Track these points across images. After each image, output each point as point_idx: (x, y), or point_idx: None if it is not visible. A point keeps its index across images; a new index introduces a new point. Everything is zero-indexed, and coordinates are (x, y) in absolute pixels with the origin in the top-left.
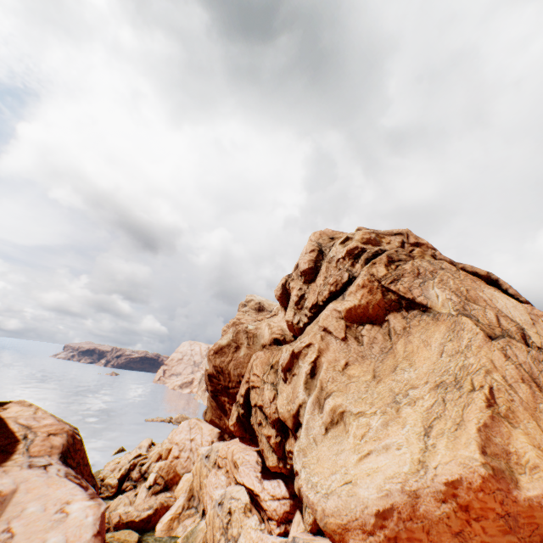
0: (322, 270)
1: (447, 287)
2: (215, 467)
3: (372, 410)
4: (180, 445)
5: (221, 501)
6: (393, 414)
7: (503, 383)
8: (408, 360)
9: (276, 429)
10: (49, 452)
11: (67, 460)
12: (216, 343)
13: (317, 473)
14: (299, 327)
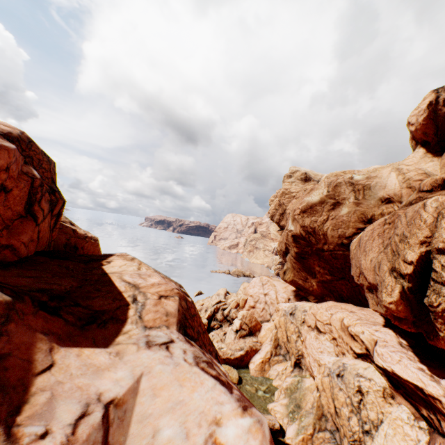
0: None
1: None
2: (312, 330)
3: None
4: (254, 298)
5: (339, 373)
6: None
7: None
8: None
9: None
10: (165, 322)
11: (186, 331)
12: (303, 201)
13: None
14: None
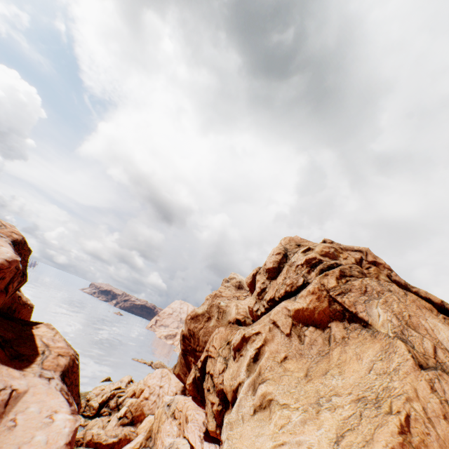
0: (284, 271)
1: (390, 309)
2: (171, 417)
3: (296, 405)
4: (151, 389)
5: (168, 448)
6: (312, 414)
7: (422, 414)
8: (339, 368)
9: (219, 398)
10: (55, 368)
11: (65, 378)
12: (194, 310)
13: (237, 448)
14: (257, 314)
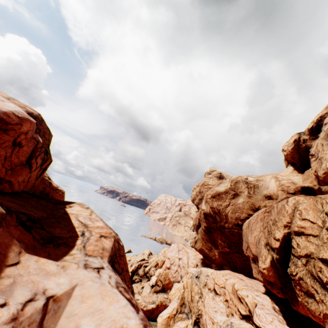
0: None
1: None
2: (211, 291)
3: None
4: (170, 260)
5: None
6: None
7: None
8: None
9: None
10: (101, 254)
11: (114, 264)
12: (213, 189)
13: None
14: None
